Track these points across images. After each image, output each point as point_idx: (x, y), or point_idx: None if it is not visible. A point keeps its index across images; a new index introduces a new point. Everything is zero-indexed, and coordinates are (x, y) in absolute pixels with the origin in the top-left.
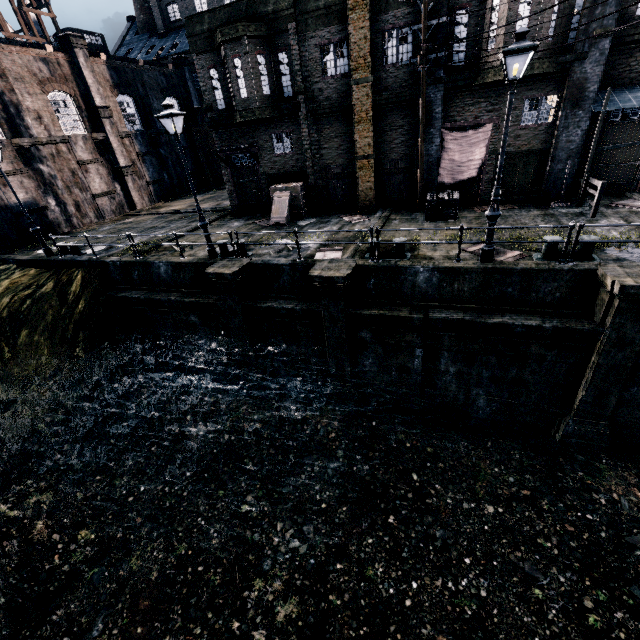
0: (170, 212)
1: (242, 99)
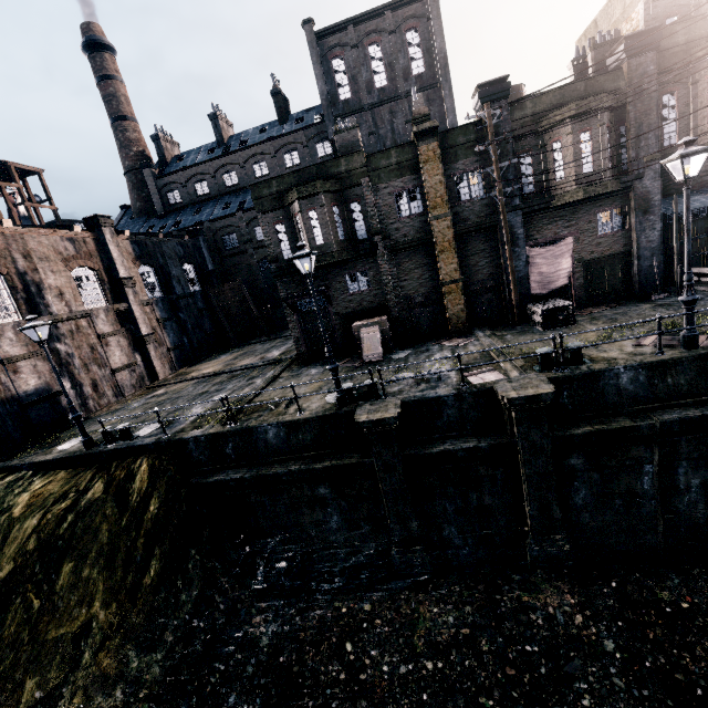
0: (210, 374)
1: (318, 245)
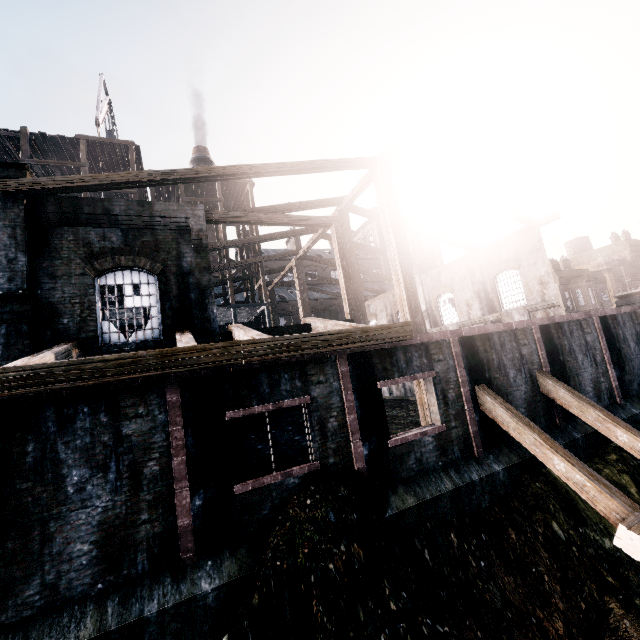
0: None
1: (592, 304)
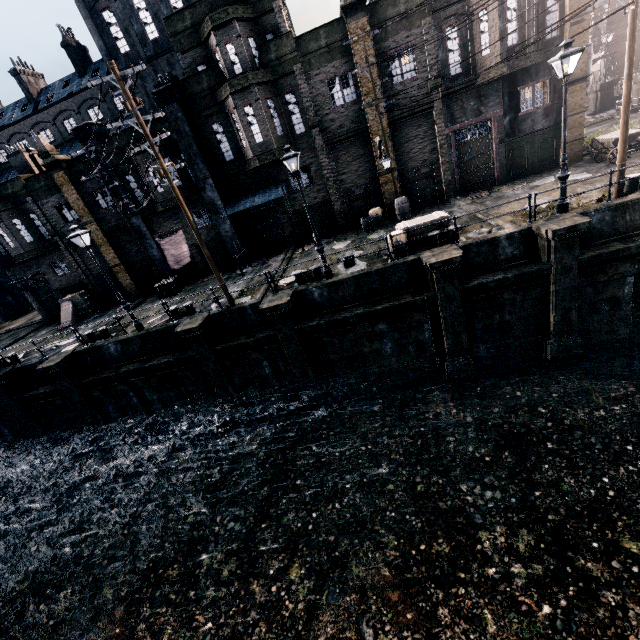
0: (4, 332)
1: (12, 248)
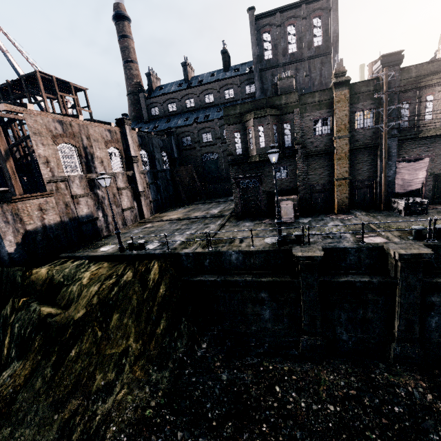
0: (177, 219)
1: (261, 148)
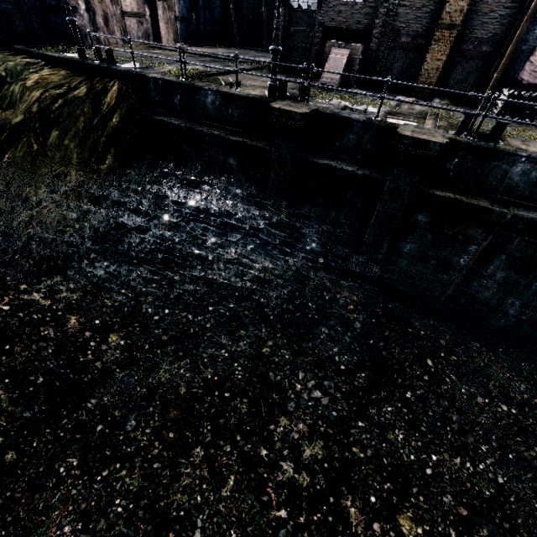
0: (199, 53)
1: None
